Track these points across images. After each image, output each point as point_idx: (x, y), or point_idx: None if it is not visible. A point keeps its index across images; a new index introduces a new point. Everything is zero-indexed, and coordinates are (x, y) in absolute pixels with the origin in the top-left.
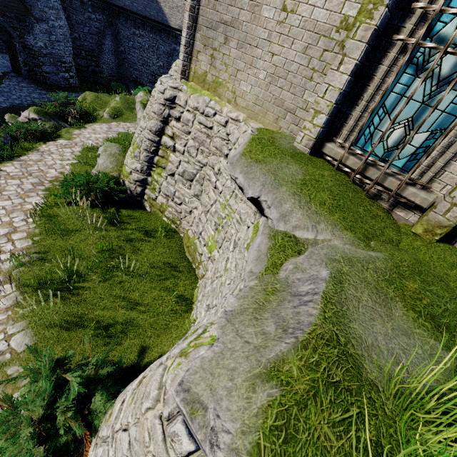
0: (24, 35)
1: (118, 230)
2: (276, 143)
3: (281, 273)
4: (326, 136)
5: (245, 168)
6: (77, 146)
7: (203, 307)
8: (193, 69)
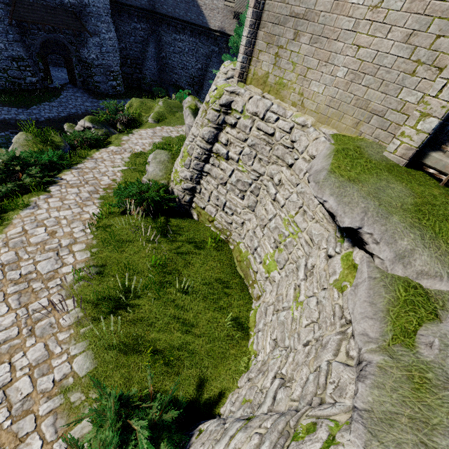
0: (80, 49)
1: (168, 241)
2: (365, 154)
3: (422, 348)
4: (429, 143)
5: (337, 190)
6: (126, 152)
7: (269, 341)
8: (252, 71)
